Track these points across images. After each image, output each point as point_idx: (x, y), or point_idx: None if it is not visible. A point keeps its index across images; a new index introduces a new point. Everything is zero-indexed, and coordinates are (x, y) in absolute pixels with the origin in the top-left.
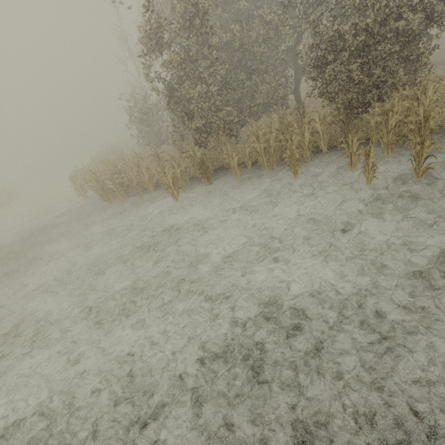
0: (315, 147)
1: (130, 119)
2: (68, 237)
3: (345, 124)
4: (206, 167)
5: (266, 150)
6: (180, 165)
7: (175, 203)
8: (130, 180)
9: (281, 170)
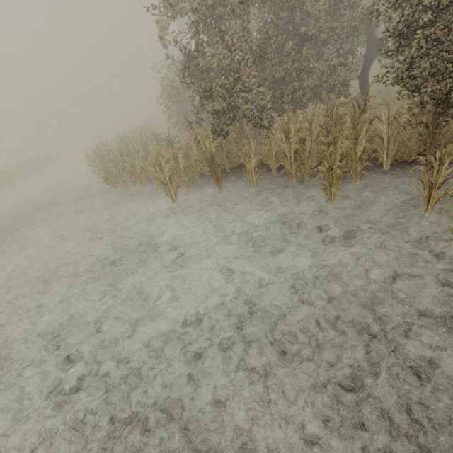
0: (372, 158)
1: (162, 94)
2: (57, 221)
3: (428, 130)
4: (216, 165)
5: (298, 154)
6: (189, 157)
7: (172, 204)
8: (133, 166)
9: (314, 186)
